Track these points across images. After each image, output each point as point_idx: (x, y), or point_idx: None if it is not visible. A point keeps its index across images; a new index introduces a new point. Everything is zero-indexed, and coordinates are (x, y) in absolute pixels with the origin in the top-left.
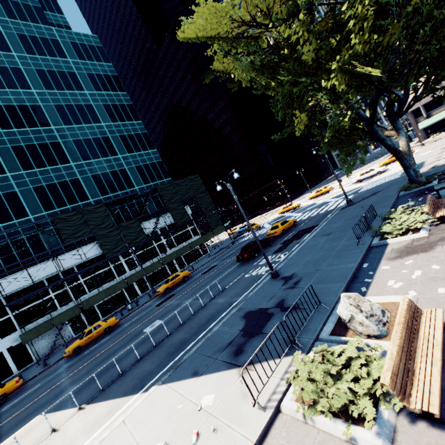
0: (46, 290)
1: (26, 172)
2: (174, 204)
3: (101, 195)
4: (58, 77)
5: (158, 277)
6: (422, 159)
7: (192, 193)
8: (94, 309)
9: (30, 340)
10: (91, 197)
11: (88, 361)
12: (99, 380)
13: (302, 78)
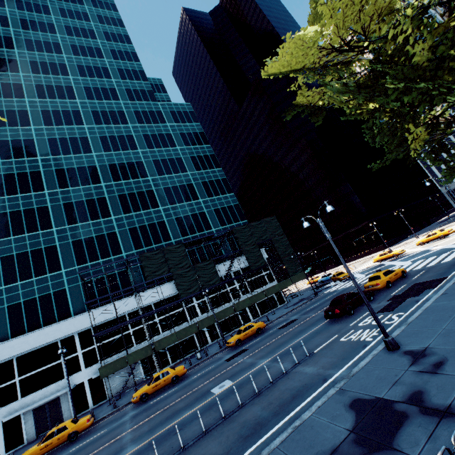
0: (127, 325)
1: (125, 216)
2: (249, 246)
3: (182, 236)
4: (158, 138)
5: (230, 325)
6: None
7: (269, 236)
8: (165, 351)
9: (107, 375)
10: (173, 238)
11: (152, 416)
12: (159, 448)
13: (419, 86)
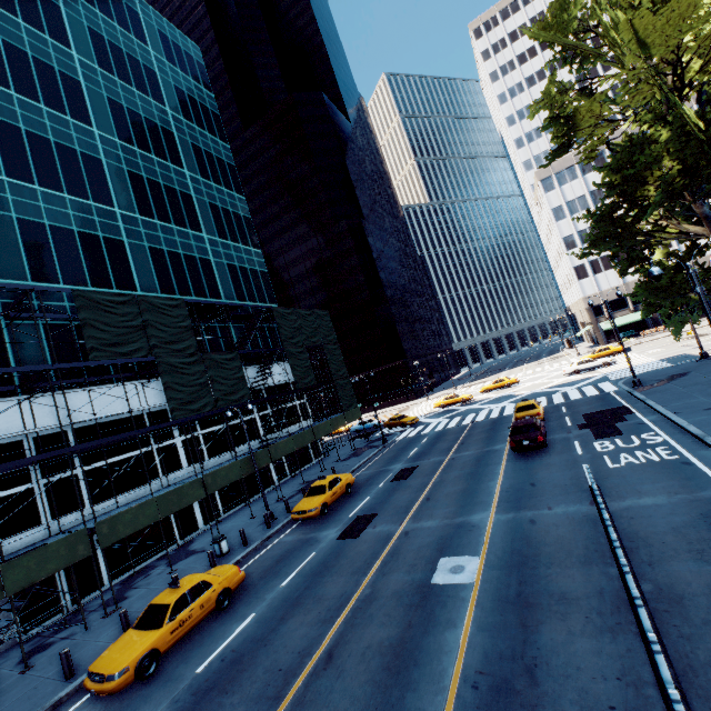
0: None
1: (10, 181)
2: (295, 347)
3: (161, 291)
4: (125, 61)
5: (242, 491)
6: (671, 353)
7: (320, 339)
8: (94, 553)
9: None
10: (140, 287)
11: (294, 690)
12: None
13: None
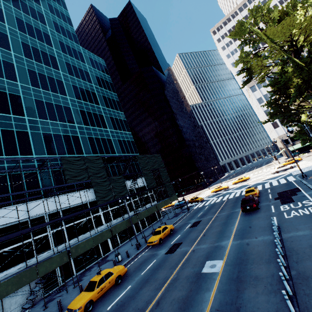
0: (28, 232)
1: (40, 120)
2: (146, 170)
3: (92, 153)
4: (77, 71)
5: (128, 234)
6: None
7: (157, 166)
8: (70, 261)
9: (6, 294)
10: (85, 153)
11: None
12: None
13: None
